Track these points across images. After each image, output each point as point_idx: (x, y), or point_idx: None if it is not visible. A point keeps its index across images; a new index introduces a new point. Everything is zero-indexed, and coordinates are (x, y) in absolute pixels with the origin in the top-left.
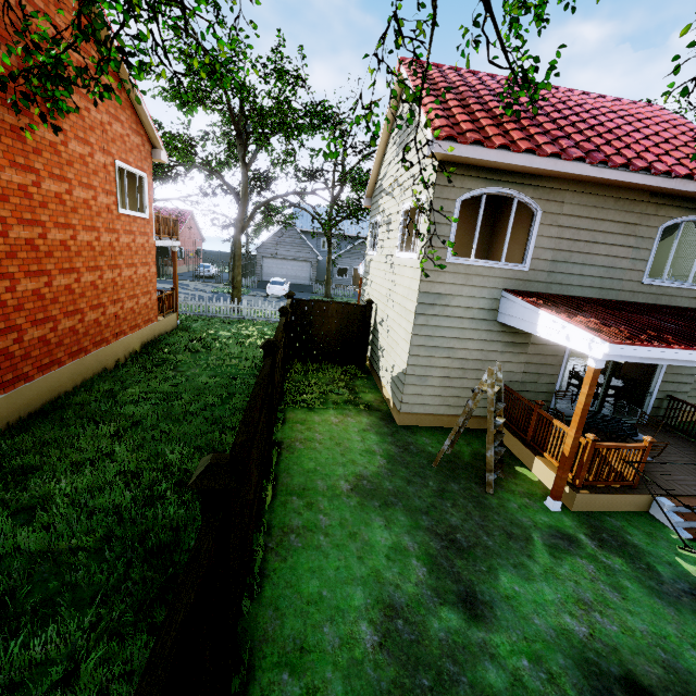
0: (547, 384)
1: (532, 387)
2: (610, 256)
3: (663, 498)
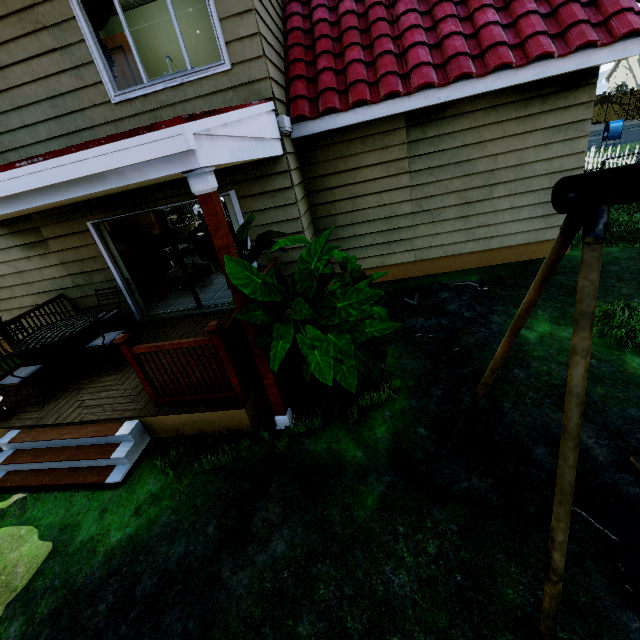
0: (107, 282)
1: (93, 290)
2: (40, 79)
3: (15, 432)
